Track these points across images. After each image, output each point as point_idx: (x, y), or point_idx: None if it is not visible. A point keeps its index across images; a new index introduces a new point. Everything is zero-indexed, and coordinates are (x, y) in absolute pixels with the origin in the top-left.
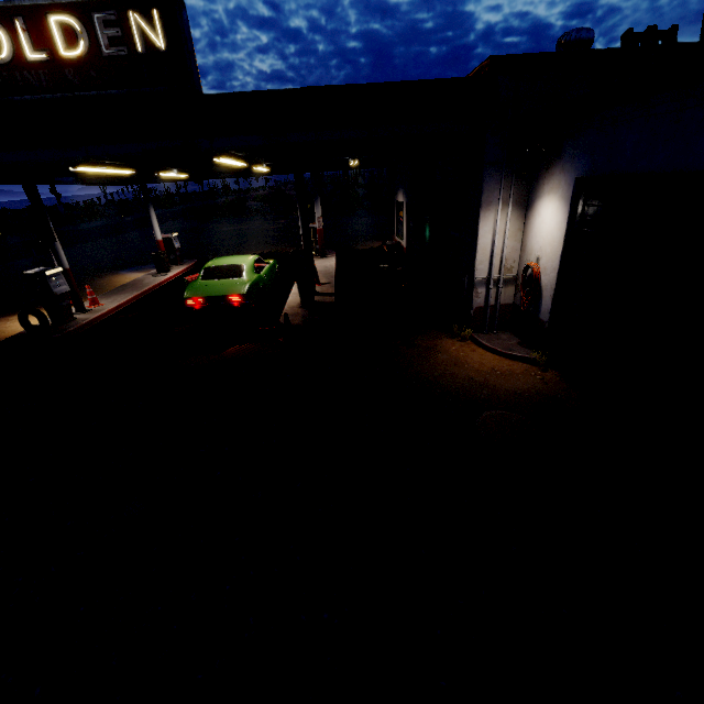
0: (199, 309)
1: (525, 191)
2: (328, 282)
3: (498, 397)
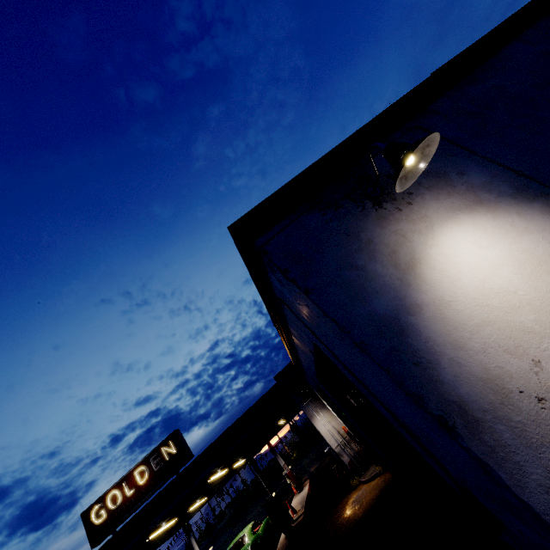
0: None
1: (320, 401)
2: (301, 506)
3: (365, 508)
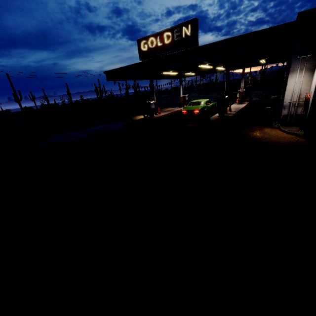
0: (185, 114)
1: (314, 64)
2: (235, 111)
3: (269, 141)
